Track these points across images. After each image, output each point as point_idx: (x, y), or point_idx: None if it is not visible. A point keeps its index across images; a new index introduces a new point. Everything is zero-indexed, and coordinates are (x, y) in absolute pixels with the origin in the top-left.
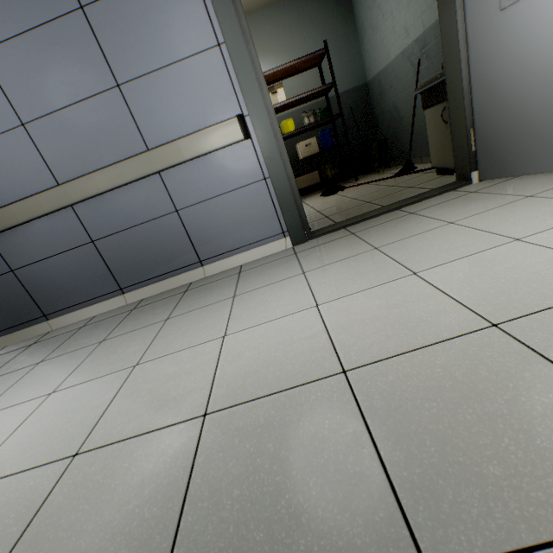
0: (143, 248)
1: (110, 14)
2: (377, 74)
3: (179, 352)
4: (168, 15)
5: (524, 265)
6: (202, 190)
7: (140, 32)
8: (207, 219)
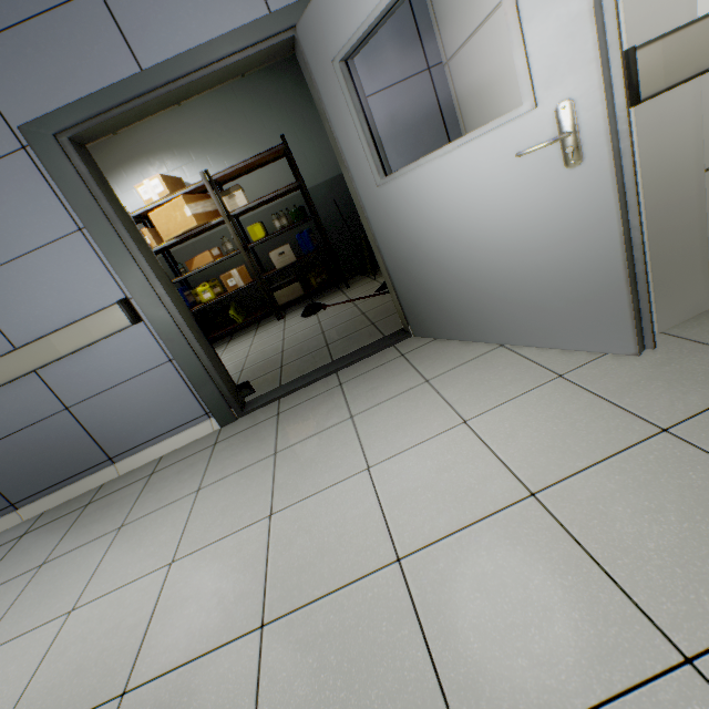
0: (32, 455)
1: None
2: None
3: (19, 637)
4: (10, 205)
5: (343, 520)
6: (95, 382)
7: None
8: (109, 412)
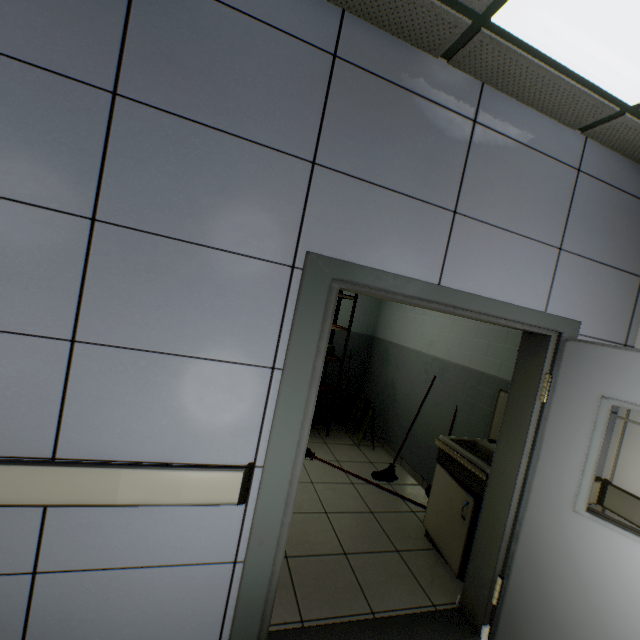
0: None
1: (136, 251)
2: (387, 340)
3: None
4: (226, 301)
5: None
6: (115, 549)
7: (168, 296)
8: (90, 602)
